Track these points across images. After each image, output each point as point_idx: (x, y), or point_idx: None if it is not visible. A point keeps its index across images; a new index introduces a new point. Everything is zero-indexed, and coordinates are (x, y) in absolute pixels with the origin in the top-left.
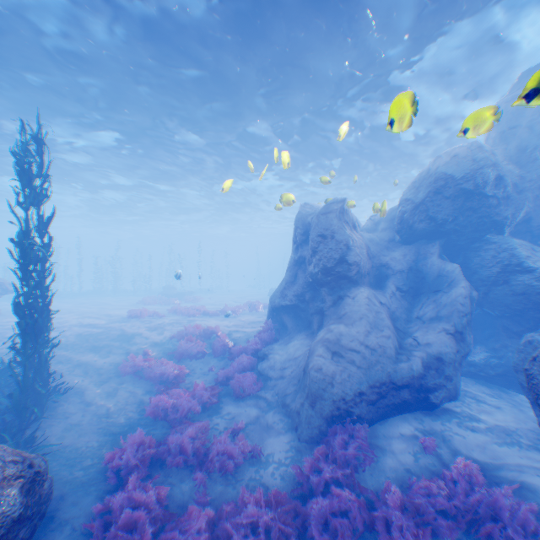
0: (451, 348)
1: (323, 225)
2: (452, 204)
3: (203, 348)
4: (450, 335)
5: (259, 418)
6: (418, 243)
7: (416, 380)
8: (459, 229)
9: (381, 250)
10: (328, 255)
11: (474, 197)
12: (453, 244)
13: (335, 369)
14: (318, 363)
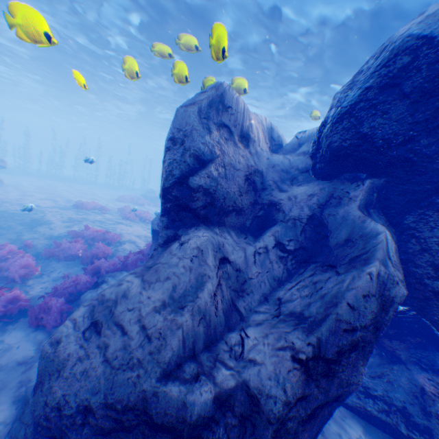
0: (289, 393)
1: (178, 123)
2: (416, 107)
3: (80, 253)
4: (298, 365)
5: (17, 365)
6: (338, 179)
7: (188, 430)
8: (419, 164)
9: (284, 181)
10: (170, 169)
11: None
12: (402, 190)
13: (73, 351)
14: (62, 330)
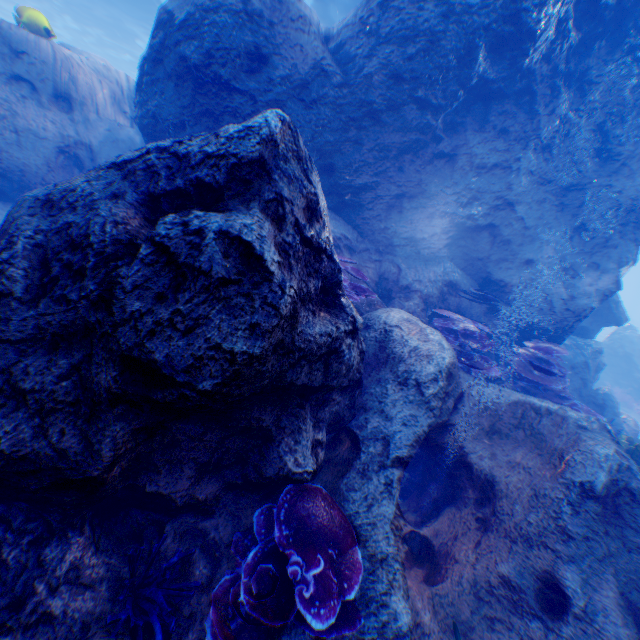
0: None
1: None
2: (179, 90)
3: None
4: None
5: None
6: None
7: None
8: None
9: None
10: None
11: (207, 84)
12: None
13: None
14: None
